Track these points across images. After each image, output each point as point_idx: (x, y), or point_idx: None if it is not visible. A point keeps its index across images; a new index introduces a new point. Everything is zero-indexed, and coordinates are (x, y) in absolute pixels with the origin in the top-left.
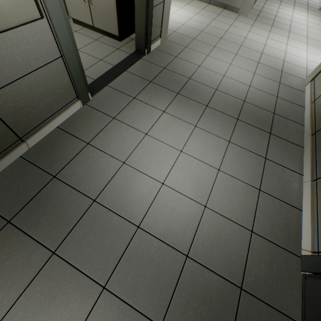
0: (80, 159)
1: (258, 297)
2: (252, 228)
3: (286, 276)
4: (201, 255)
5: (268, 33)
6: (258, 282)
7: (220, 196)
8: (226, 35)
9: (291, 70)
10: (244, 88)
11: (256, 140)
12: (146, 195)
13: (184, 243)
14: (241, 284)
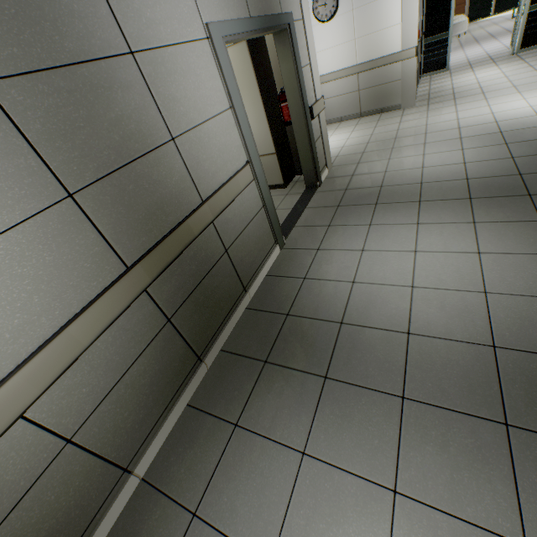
0: (304, 293)
1: None
2: None
3: None
4: (513, 341)
5: (453, 108)
6: None
7: (500, 277)
8: (400, 133)
9: (514, 125)
10: (457, 168)
11: (513, 208)
12: (399, 303)
13: (480, 335)
14: None
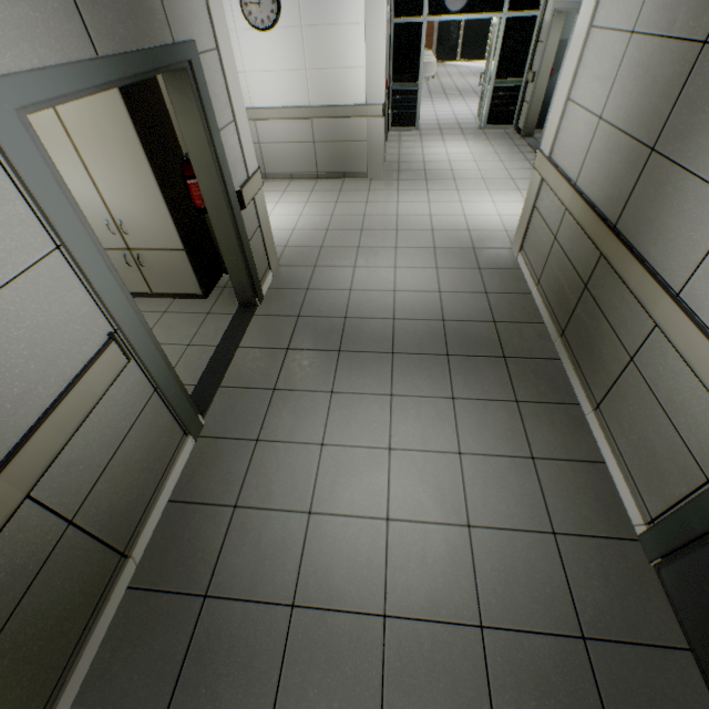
0: (235, 541)
1: (612, 638)
2: (552, 528)
3: (634, 582)
4: (501, 612)
5: (426, 195)
6: (601, 613)
7: (483, 496)
8: (368, 222)
9: (486, 241)
10: (433, 299)
11: (490, 378)
12: (372, 553)
13: (467, 606)
14: (580, 631)
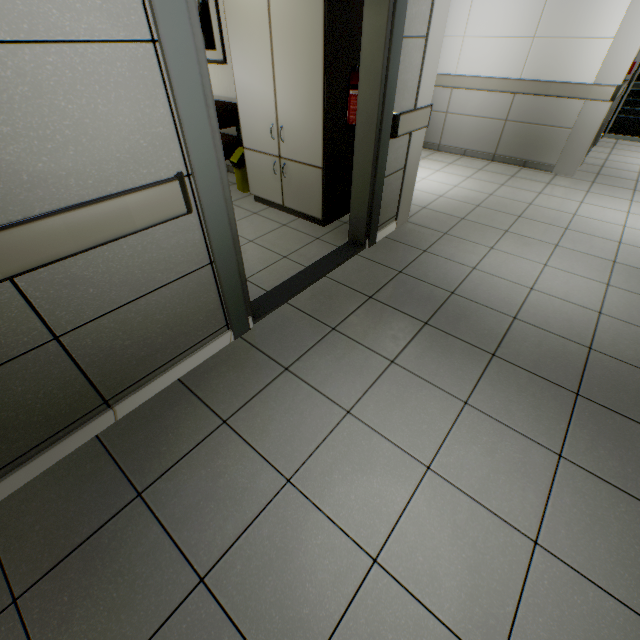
0: (200, 457)
1: None
2: None
3: None
4: None
5: (627, 204)
6: None
7: None
8: (531, 211)
9: None
10: (584, 317)
11: None
12: (328, 591)
13: None
14: None
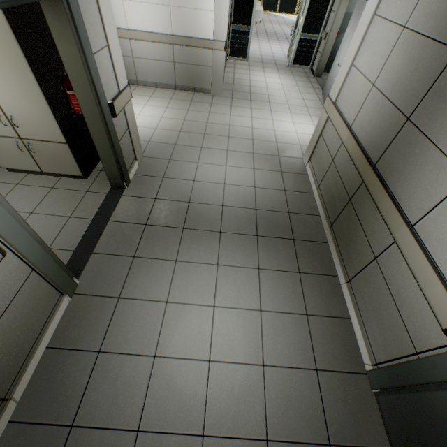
0: (97, 380)
1: (347, 444)
2: (315, 366)
3: (362, 403)
4: (280, 429)
5: (250, 112)
6: (341, 426)
7: (274, 343)
8: (209, 128)
9: (287, 151)
10: (250, 192)
11: (284, 254)
12: (197, 387)
13: (258, 426)
14: (328, 440)
